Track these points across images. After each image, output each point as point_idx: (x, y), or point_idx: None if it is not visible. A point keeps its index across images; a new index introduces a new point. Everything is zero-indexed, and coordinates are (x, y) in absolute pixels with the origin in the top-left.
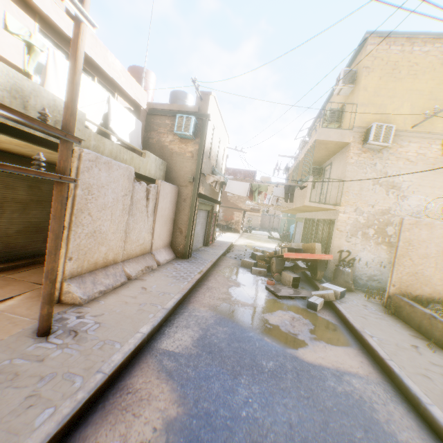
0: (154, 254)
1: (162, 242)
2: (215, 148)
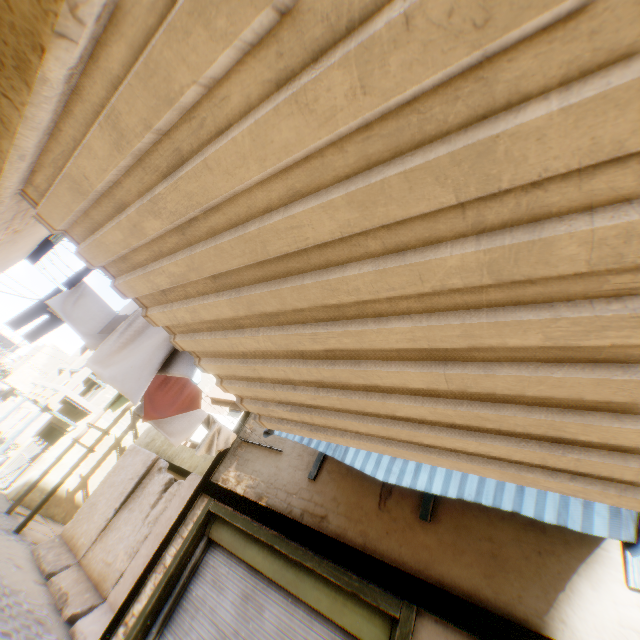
0: (101, 605)
1: None
2: None
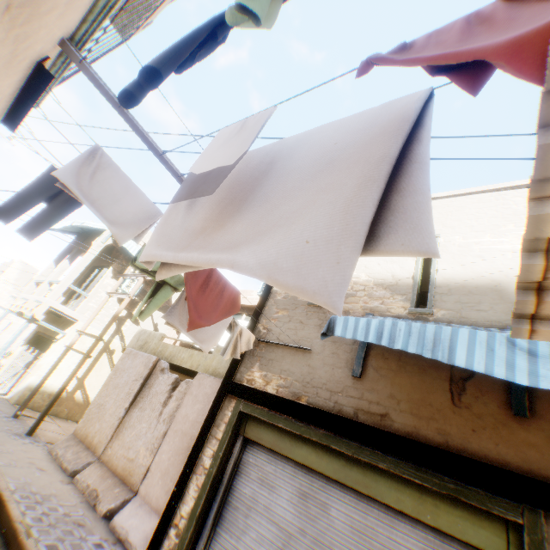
0: (133, 499)
1: (167, 499)
2: (380, 270)
